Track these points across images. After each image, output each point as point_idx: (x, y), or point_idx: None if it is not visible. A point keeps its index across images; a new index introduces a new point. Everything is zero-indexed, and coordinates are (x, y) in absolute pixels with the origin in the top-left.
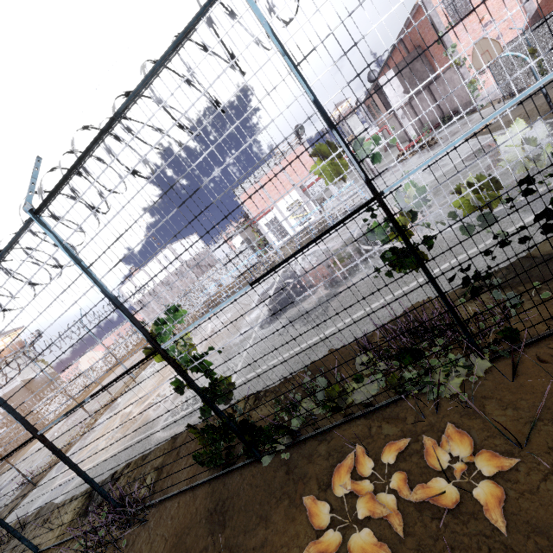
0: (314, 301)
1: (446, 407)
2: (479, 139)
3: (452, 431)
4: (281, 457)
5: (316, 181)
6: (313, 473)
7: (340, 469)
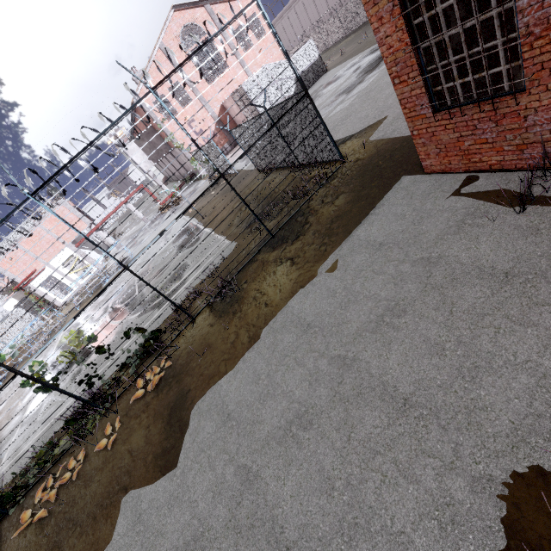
0: (69, 378)
1: (89, 438)
2: (186, 220)
3: (82, 449)
4: (20, 504)
5: (88, 235)
6: (33, 500)
7: (38, 491)
